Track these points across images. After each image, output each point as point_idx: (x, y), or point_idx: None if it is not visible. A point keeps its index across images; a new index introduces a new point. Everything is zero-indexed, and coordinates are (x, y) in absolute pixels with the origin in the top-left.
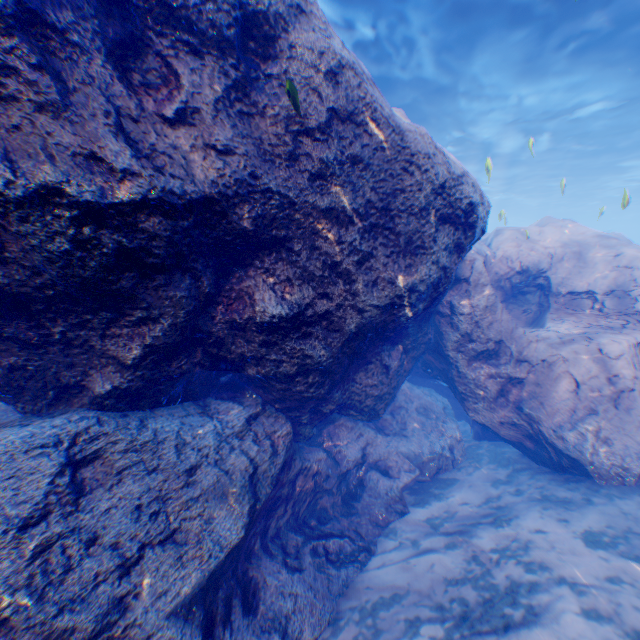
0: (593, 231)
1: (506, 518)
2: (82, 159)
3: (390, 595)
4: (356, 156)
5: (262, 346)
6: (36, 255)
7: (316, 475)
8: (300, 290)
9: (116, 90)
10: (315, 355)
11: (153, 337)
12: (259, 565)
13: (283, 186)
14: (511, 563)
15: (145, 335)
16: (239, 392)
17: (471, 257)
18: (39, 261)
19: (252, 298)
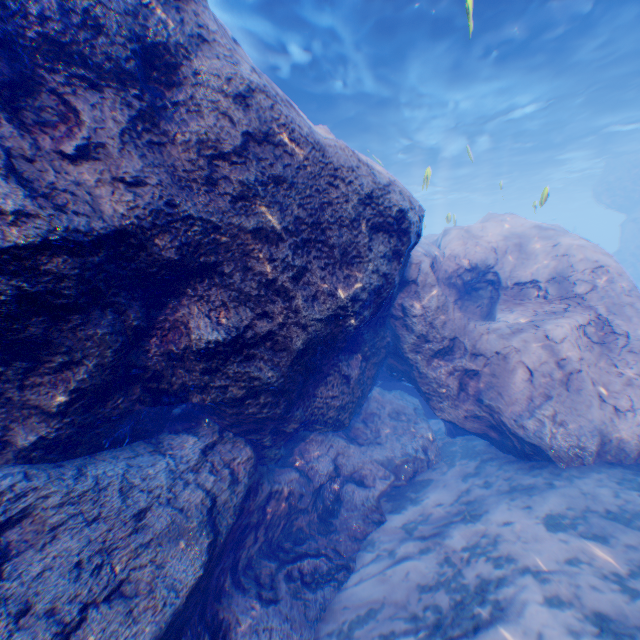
0: (531, 223)
1: (476, 513)
2: None
3: (366, 612)
4: (278, 175)
5: (204, 374)
6: None
7: (289, 496)
8: (237, 313)
9: (5, 131)
10: (263, 376)
11: (78, 380)
12: (229, 603)
13: (205, 211)
14: (480, 560)
15: (69, 379)
16: (195, 422)
17: (417, 260)
18: None
19: (187, 326)
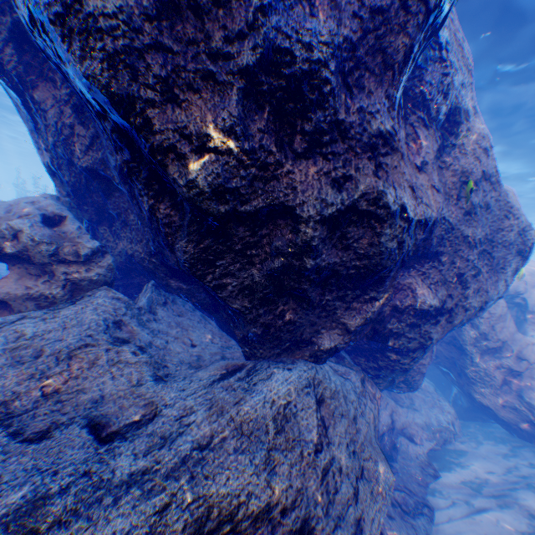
0: None
1: None
2: (410, 190)
3: None
4: (486, 203)
5: (407, 326)
6: (374, 248)
7: None
8: (439, 288)
9: (403, 145)
10: (433, 337)
11: (371, 311)
12: None
13: (449, 216)
14: None
15: (366, 309)
16: (339, 358)
17: None
18: (372, 252)
19: (411, 290)
